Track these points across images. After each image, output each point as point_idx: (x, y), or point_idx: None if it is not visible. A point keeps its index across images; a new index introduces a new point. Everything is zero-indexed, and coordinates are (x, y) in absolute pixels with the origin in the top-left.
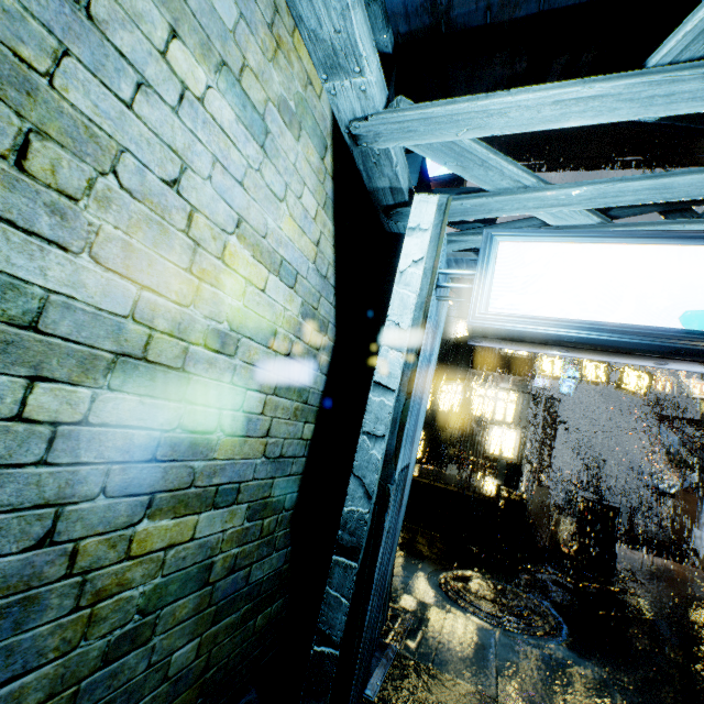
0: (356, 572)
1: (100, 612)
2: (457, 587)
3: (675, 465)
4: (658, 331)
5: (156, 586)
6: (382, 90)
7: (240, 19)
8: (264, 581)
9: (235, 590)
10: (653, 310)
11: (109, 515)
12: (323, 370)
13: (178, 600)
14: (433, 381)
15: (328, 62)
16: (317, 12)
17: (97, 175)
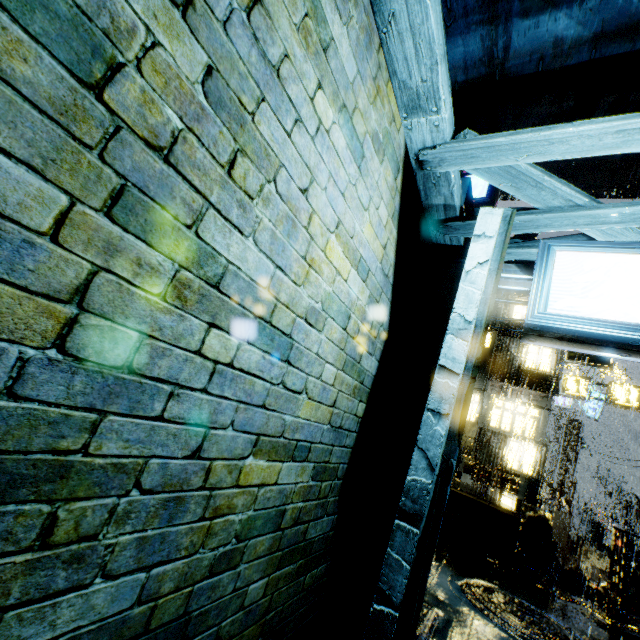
0: (418, 538)
1: (214, 526)
2: (480, 596)
3: None
4: None
5: (249, 518)
6: (450, 125)
7: (357, 74)
8: (315, 541)
9: (296, 542)
10: None
11: (232, 445)
12: (377, 356)
13: (260, 535)
14: None
15: (410, 104)
16: (409, 68)
17: (265, 182)
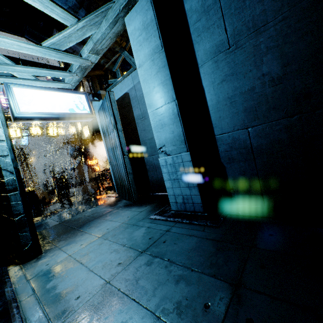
0: (19, 193)
1: None
2: None
3: (74, 158)
4: (66, 113)
5: None
6: None
7: None
8: None
9: None
10: (64, 109)
11: None
12: None
13: None
14: None
15: None
16: None
17: None
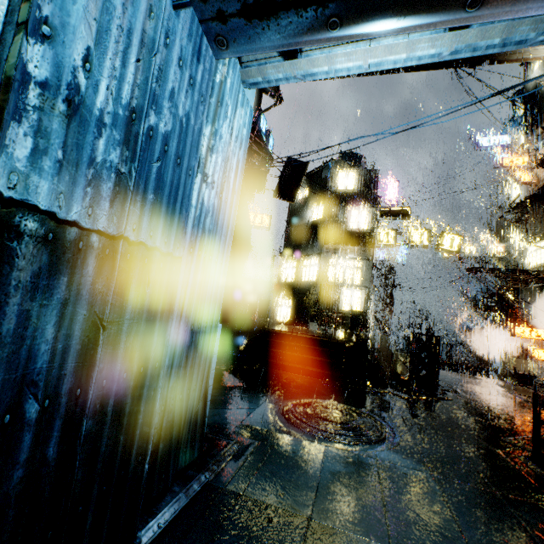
0: None
1: None
2: (296, 412)
3: (480, 309)
4: None
5: None
6: None
7: None
8: None
9: None
10: None
11: None
12: None
13: None
14: (296, 258)
15: None
16: None
17: None
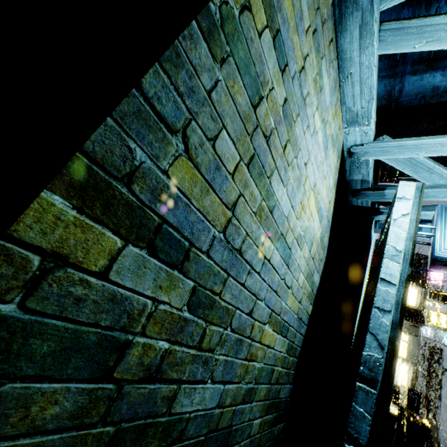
0: (375, 397)
1: (248, 367)
2: None
3: None
4: None
5: (261, 368)
6: (373, 132)
7: (329, 103)
8: (282, 401)
9: (274, 397)
10: None
11: (262, 313)
12: (319, 274)
13: (262, 383)
14: None
15: (350, 120)
16: (354, 100)
17: (293, 158)
